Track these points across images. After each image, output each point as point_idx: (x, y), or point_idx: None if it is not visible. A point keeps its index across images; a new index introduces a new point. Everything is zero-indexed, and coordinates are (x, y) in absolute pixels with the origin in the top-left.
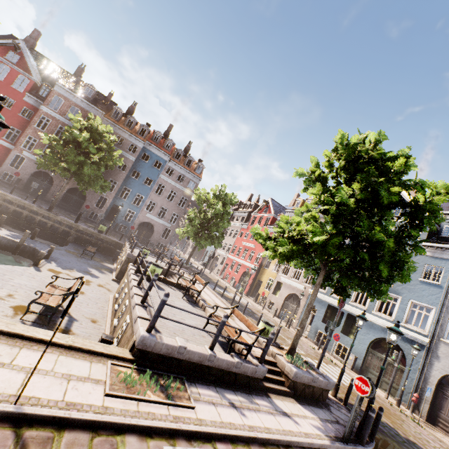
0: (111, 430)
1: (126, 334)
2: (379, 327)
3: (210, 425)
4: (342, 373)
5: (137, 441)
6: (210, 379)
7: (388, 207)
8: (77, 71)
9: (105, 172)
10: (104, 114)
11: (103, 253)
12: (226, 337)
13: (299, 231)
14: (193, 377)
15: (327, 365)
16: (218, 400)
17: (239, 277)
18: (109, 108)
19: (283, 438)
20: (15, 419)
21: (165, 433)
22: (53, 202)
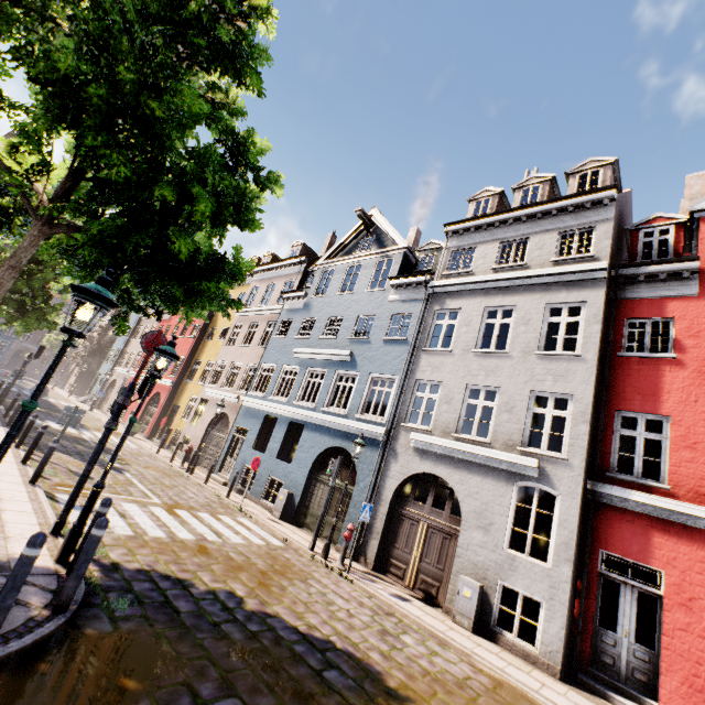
0: None
1: None
2: (329, 430)
3: None
4: (94, 494)
5: None
6: None
7: (154, 23)
8: None
9: None
10: None
11: None
12: None
13: None
14: None
15: (215, 516)
16: None
17: (143, 408)
18: None
19: None
20: None
21: None
22: None
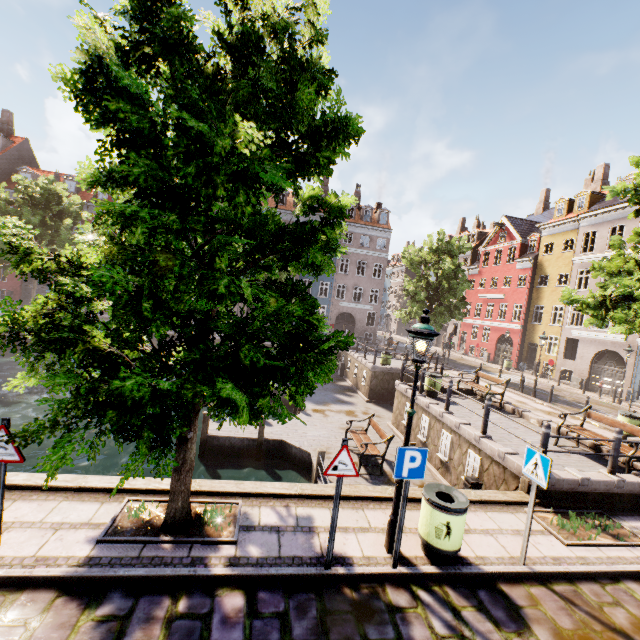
0: (606, 578)
1: (488, 472)
2: None
3: None
4: None
5: (639, 587)
6: (624, 507)
7: None
8: None
9: None
10: None
11: None
12: (626, 455)
13: None
14: (606, 508)
15: None
16: None
17: (493, 346)
18: None
19: None
20: (533, 578)
21: None
22: None
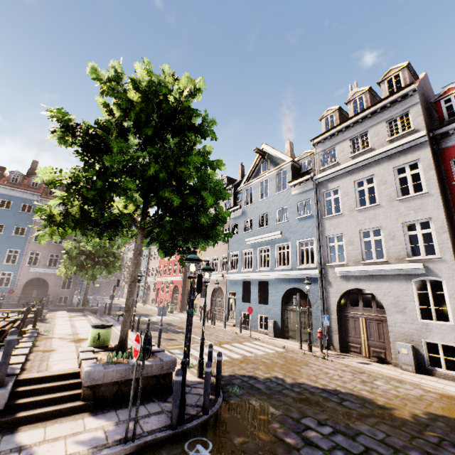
0: None
1: None
2: (283, 280)
3: None
4: (202, 344)
5: None
6: None
7: (163, 129)
8: None
9: None
10: None
11: None
12: None
13: None
14: None
15: (241, 343)
16: None
17: (171, 296)
18: None
19: None
20: None
21: None
22: None
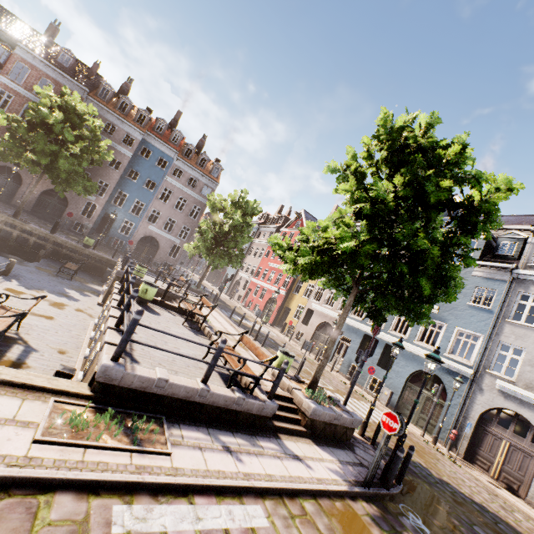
0: (33, 488)
1: (93, 365)
2: (420, 358)
3: (189, 475)
4: (372, 409)
5: (72, 501)
6: (202, 418)
7: (436, 209)
8: (49, 30)
9: (92, 171)
10: (87, 92)
11: (90, 273)
12: (225, 367)
13: (327, 240)
14: (179, 416)
15: (359, 401)
16: (208, 443)
17: (264, 304)
18: (94, 84)
19: (288, 486)
20: None
21: (120, 488)
22: (20, 206)
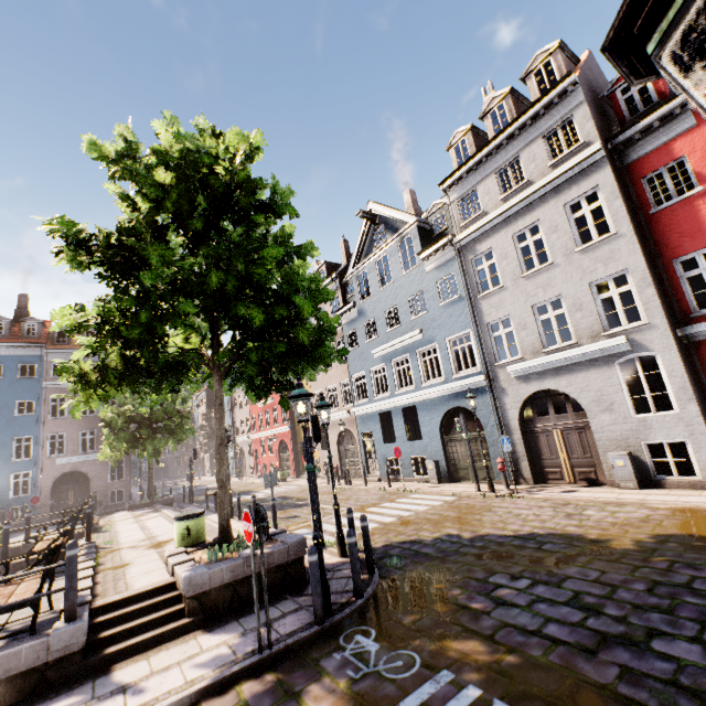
0: None
1: None
2: (438, 400)
3: None
4: (337, 510)
5: None
6: None
7: (217, 216)
8: None
9: None
10: None
11: None
12: None
13: None
14: None
15: (394, 502)
16: None
17: (277, 458)
18: None
19: None
20: None
21: None
22: None
